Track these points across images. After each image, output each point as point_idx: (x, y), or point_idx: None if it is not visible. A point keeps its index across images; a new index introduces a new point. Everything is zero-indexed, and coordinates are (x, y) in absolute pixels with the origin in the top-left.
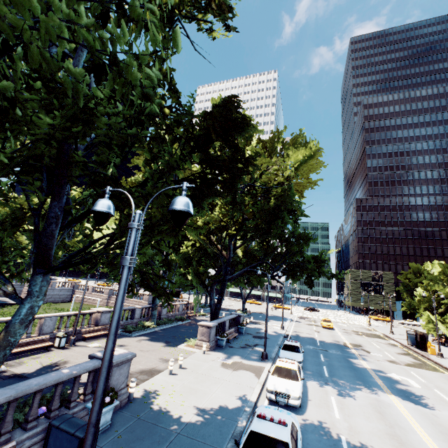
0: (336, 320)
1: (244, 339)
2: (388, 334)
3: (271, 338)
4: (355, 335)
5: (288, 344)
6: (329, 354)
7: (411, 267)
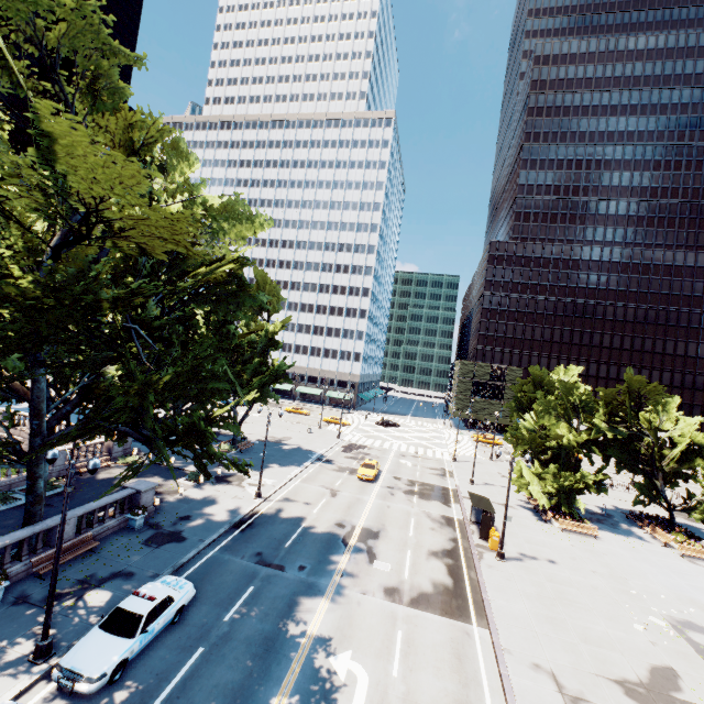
0: (408, 449)
1: (112, 552)
2: (465, 485)
3: (190, 538)
4: (401, 497)
5: (125, 608)
6: (271, 585)
7: (531, 373)
